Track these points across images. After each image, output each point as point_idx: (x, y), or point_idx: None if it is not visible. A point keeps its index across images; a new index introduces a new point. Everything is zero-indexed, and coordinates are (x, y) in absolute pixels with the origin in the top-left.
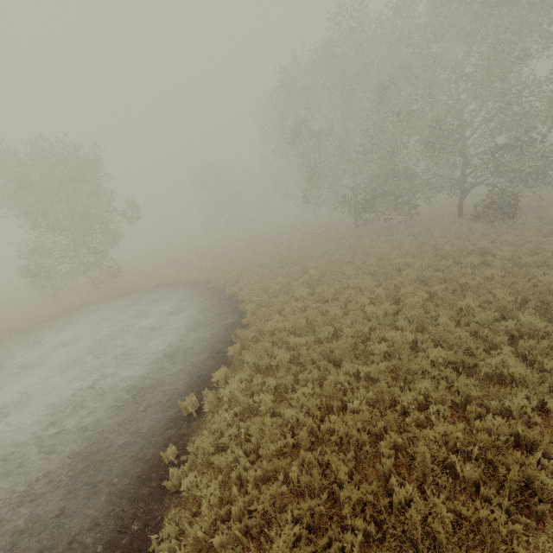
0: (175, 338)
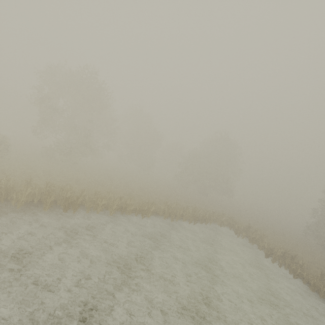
0: None
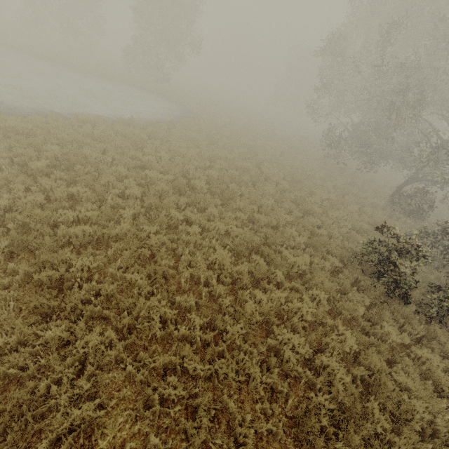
0: (129, 113)
